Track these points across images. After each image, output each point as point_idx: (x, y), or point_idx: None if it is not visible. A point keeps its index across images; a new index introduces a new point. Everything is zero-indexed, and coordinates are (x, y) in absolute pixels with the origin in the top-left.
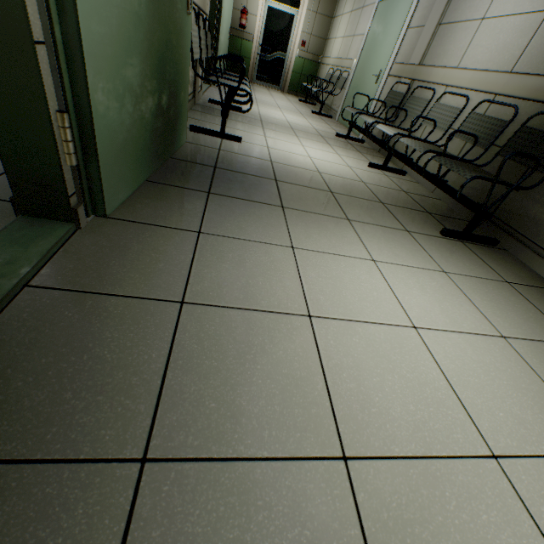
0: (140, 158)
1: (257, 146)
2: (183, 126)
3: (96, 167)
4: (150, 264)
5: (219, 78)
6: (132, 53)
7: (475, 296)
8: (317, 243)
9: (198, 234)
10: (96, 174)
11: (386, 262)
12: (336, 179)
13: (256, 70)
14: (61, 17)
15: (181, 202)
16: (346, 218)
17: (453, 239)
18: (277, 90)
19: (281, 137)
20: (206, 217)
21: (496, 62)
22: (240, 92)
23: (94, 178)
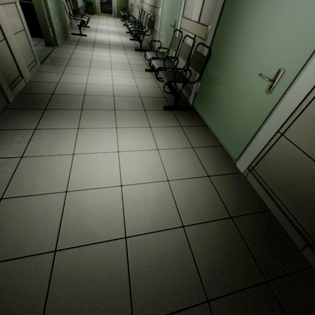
0: (61, 37)
1: (92, 37)
2: (68, 32)
3: (56, 37)
4: (67, 51)
5: (76, 17)
6: (56, 17)
7: (129, 56)
8: (99, 51)
9: (75, 49)
10: (56, 38)
11: (113, 53)
12: (113, 43)
13: (100, 8)
14: (48, 15)
15: (71, 46)
16: (109, 48)
17: (137, 51)
18: (112, 17)
19: (102, 34)
20: (76, 48)
21: (149, 2)
22: (91, 20)
23: (56, 39)
